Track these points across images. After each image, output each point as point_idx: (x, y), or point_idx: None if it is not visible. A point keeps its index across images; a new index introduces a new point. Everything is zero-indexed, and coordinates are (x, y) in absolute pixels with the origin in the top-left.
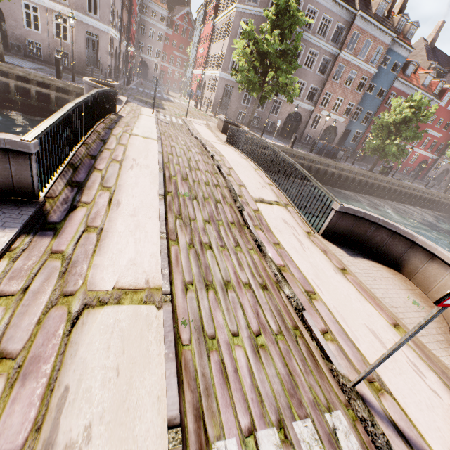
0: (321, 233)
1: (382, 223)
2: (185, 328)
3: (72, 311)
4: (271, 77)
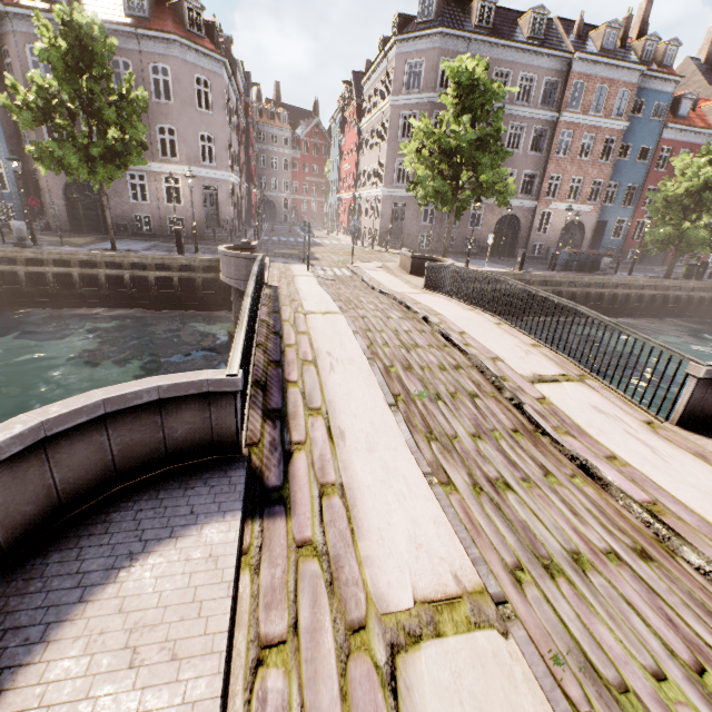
0: (676, 421)
1: None
2: (565, 672)
3: (379, 662)
4: (464, 178)
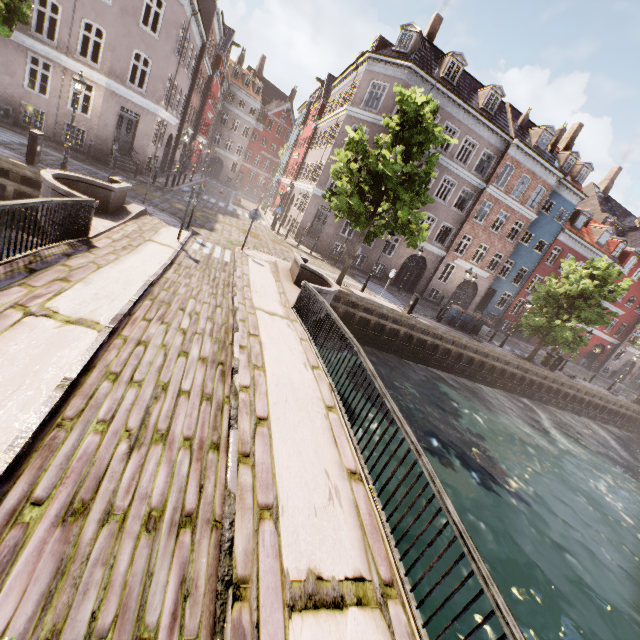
0: None
1: None
2: None
3: None
4: (385, 207)
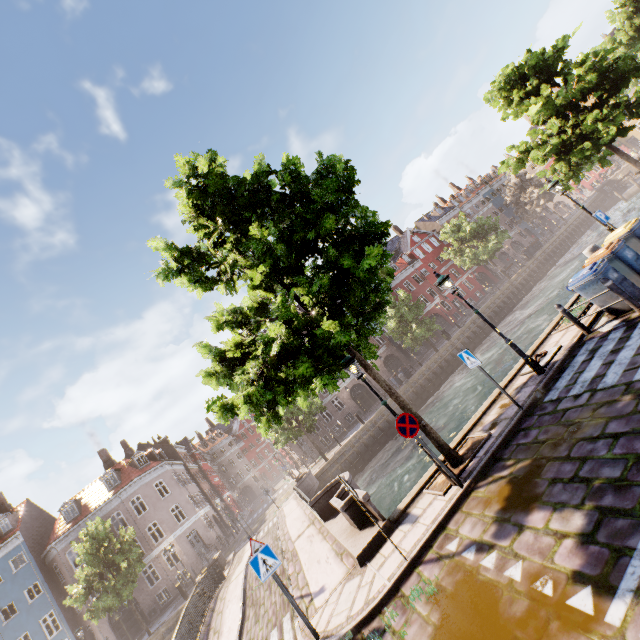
0: (323, 521)
1: (332, 485)
2: None
3: None
4: None
